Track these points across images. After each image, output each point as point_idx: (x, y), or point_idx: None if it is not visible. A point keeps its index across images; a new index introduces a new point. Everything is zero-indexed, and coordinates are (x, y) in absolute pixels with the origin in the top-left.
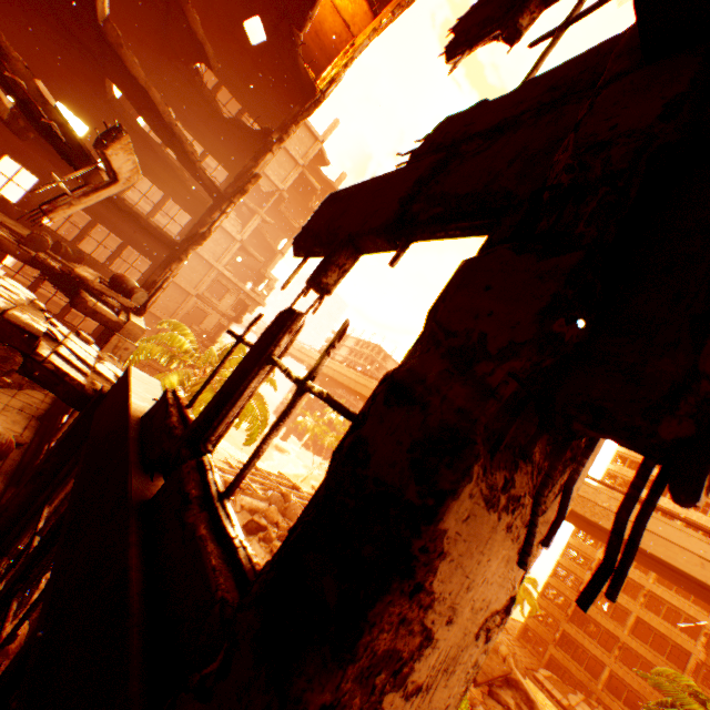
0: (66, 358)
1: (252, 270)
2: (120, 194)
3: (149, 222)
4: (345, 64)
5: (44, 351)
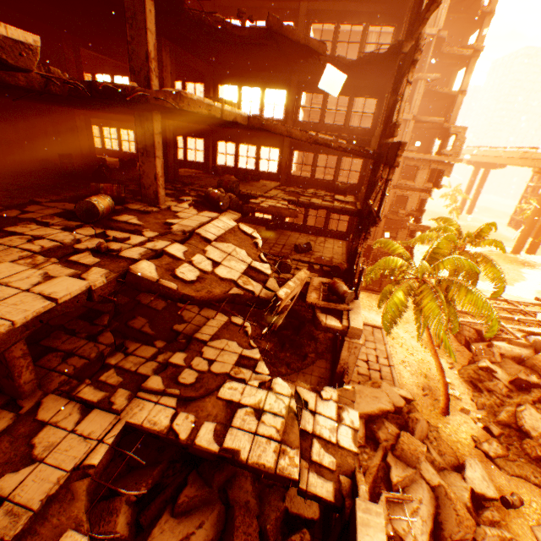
0: (317, 462)
1: (433, 129)
2: (311, 178)
3: (334, 208)
4: None
5: (303, 477)
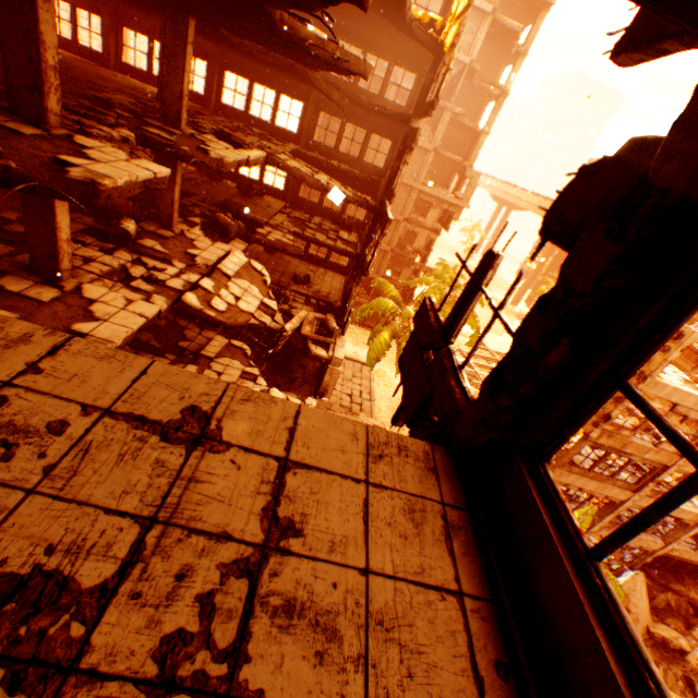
0: None
1: (454, 163)
2: (320, 205)
3: (336, 248)
4: (467, 5)
5: None
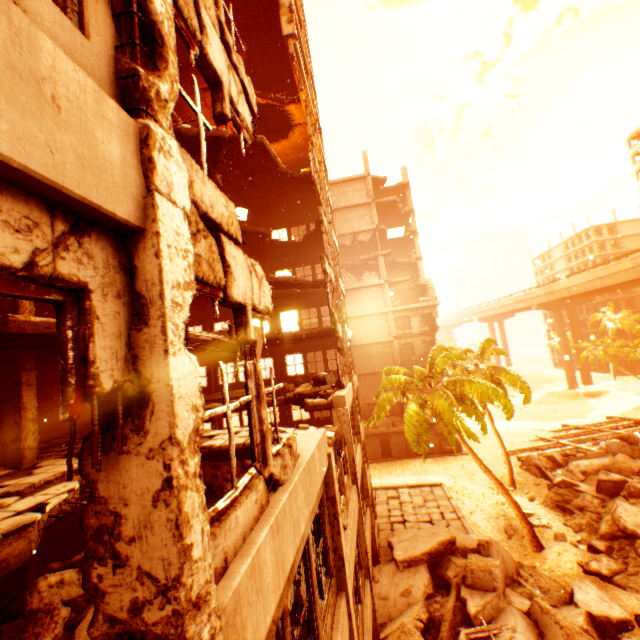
0: None
1: (412, 289)
2: (301, 330)
3: (313, 333)
4: (310, 144)
5: None
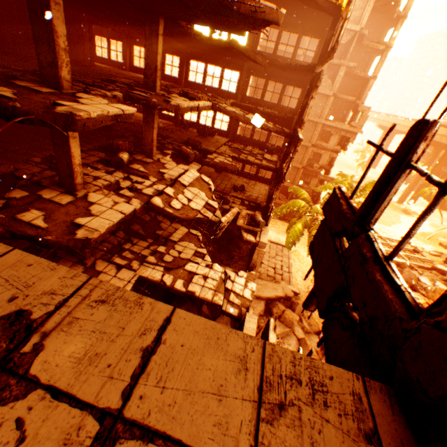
0: (231, 301)
1: (349, 103)
2: (251, 138)
3: (261, 165)
4: None
5: (224, 306)
